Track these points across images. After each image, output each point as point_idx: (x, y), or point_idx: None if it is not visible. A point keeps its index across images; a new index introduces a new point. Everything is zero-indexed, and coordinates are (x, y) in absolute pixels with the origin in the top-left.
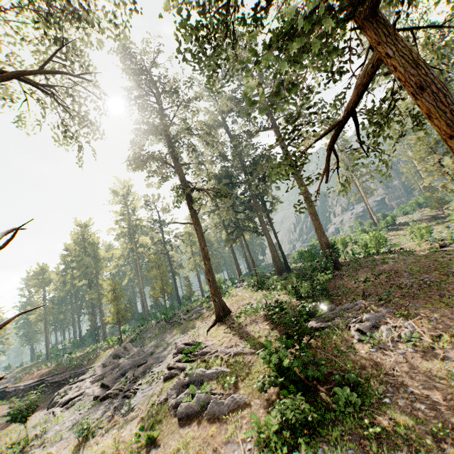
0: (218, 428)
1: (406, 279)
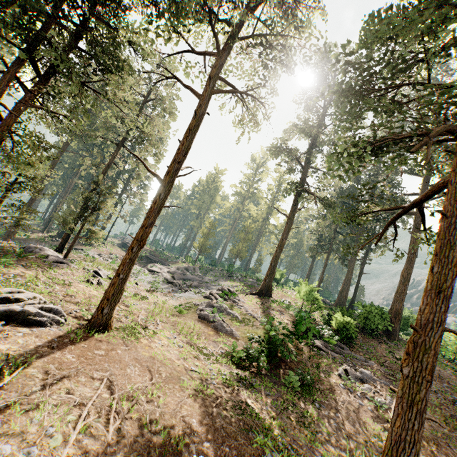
0: (214, 335)
1: (436, 385)
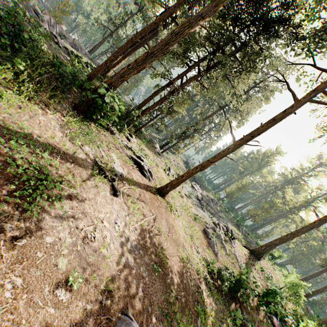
0: (206, 246)
1: None
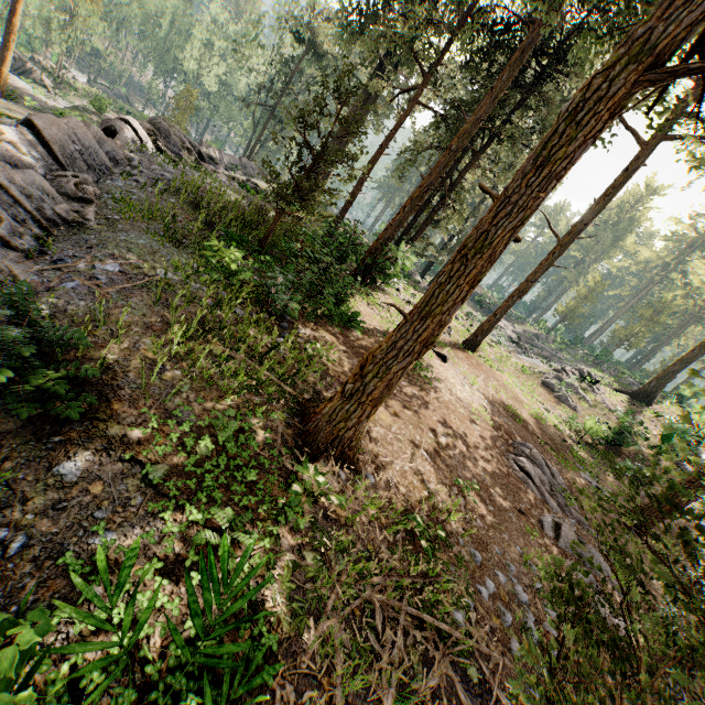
0: (554, 402)
1: None
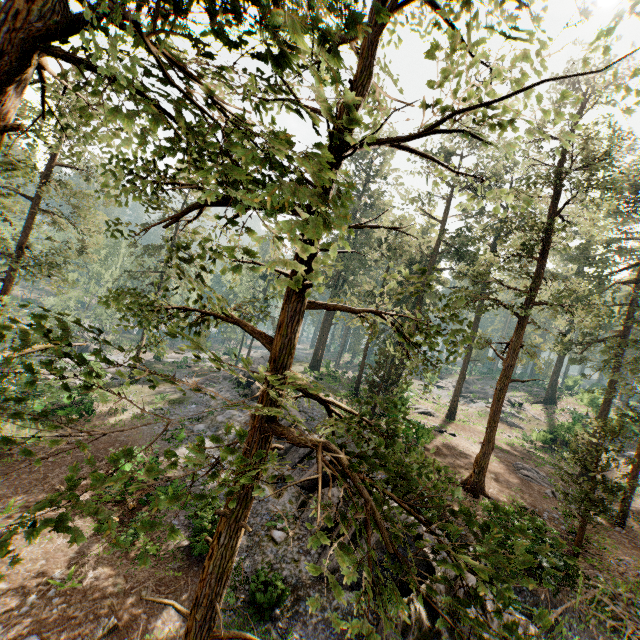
0: (509, 428)
1: None
